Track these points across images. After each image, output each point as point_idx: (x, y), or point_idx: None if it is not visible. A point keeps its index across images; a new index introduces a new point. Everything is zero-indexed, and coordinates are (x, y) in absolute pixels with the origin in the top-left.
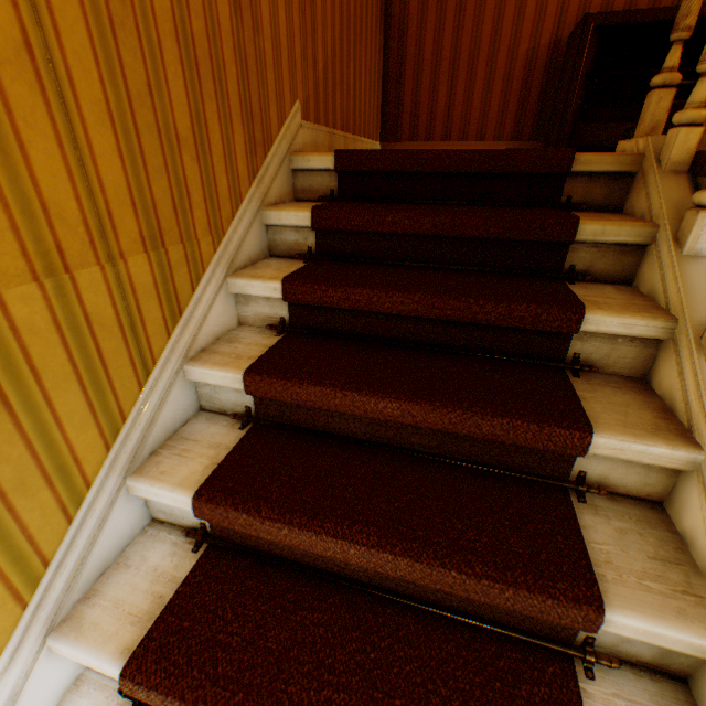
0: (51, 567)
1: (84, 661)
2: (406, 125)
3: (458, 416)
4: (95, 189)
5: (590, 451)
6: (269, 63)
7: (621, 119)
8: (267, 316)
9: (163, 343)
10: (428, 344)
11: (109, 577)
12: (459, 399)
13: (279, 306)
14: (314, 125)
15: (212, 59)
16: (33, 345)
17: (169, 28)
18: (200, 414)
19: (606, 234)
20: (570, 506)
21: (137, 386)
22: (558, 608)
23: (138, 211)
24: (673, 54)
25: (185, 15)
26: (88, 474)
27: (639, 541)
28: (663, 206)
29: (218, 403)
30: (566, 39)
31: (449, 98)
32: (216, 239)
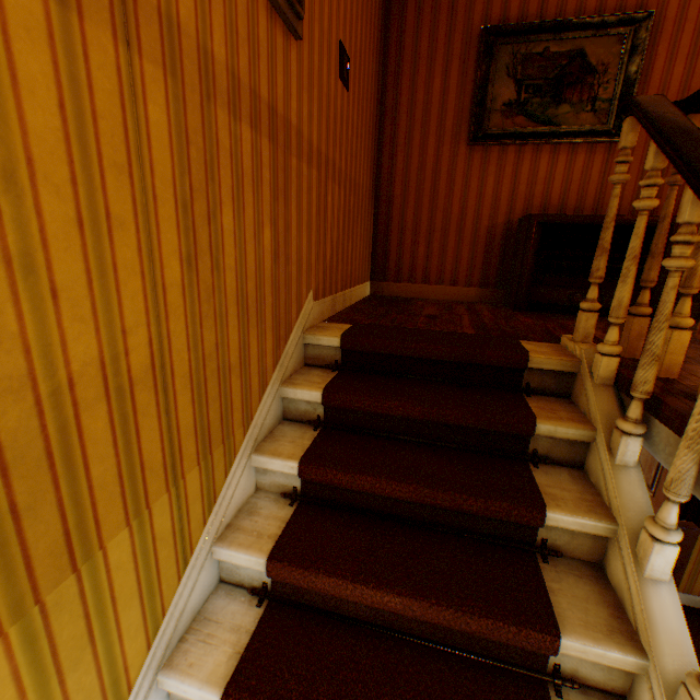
0: None
1: None
2: (392, 269)
3: (451, 613)
4: (174, 435)
5: (561, 650)
6: (294, 278)
7: (565, 285)
8: (282, 483)
9: (200, 532)
10: (421, 520)
11: None
12: (451, 595)
13: (294, 477)
14: (322, 299)
15: (257, 300)
16: (117, 578)
17: (233, 298)
18: (219, 586)
19: (557, 432)
20: None
21: (177, 580)
22: None
23: (198, 435)
24: (592, 291)
25: (244, 284)
26: (132, 679)
27: None
28: (597, 415)
29: (237, 576)
30: (517, 220)
31: (427, 253)
32: (246, 427)
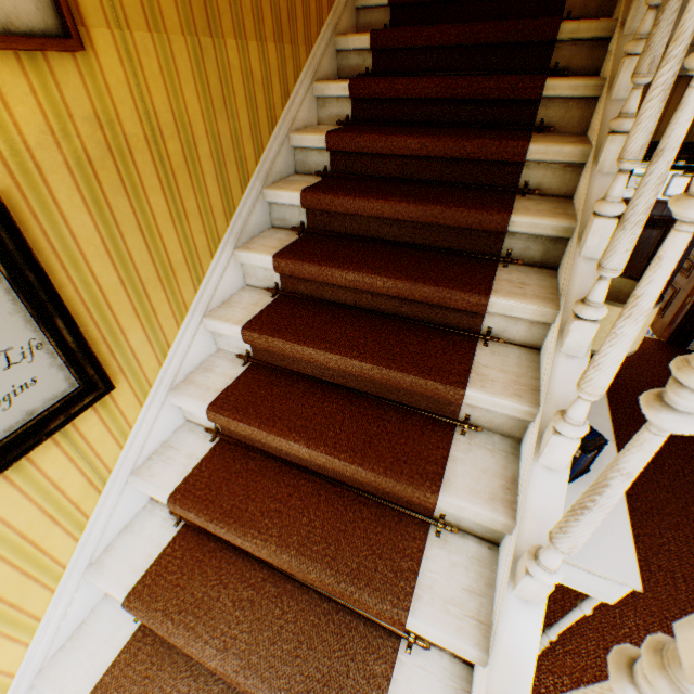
0: (236, 214)
1: (253, 261)
2: None
3: (453, 143)
4: None
5: (529, 159)
6: None
7: None
8: (337, 115)
9: (280, 113)
10: (444, 125)
11: (257, 240)
12: (455, 136)
13: (346, 106)
14: None
15: None
16: (234, 78)
17: None
18: (295, 176)
19: (580, 31)
20: (514, 196)
21: (268, 134)
22: (489, 217)
23: (272, 13)
24: None
25: None
26: (249, 173)
27: (547, 205)
28: (623, 3)
29: (307, 167)
30: None
31: None
32: (308, 51)
